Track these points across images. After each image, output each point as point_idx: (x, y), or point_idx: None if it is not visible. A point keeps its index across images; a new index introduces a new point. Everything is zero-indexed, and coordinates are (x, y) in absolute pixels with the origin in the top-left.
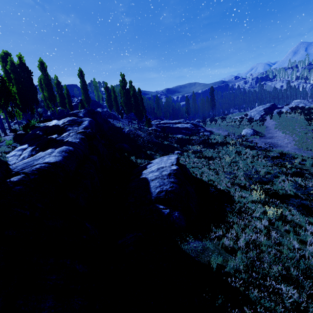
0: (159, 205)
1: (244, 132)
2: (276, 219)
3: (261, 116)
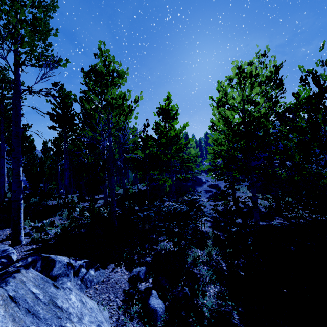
0: None
1: None
2: None
3: None
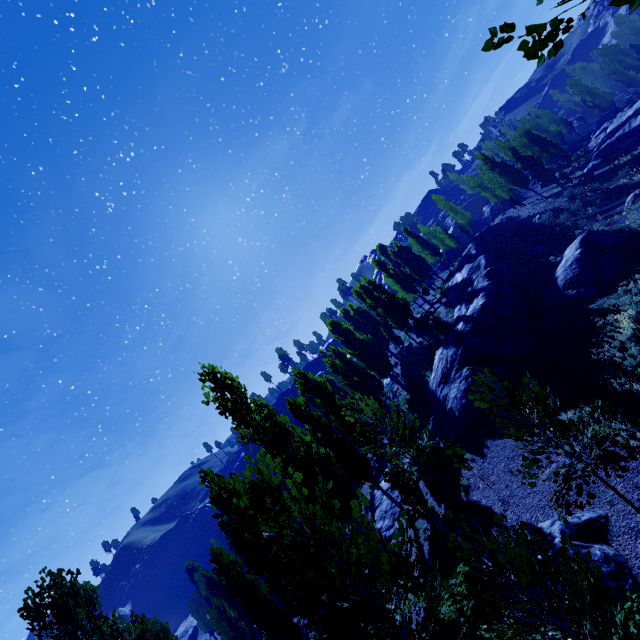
0: (567, 291)
1: None
2: None
3: None
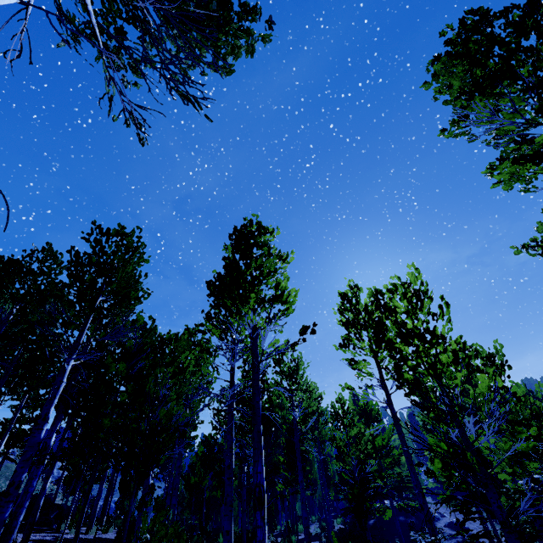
0: None
1: None
2: None
3: None
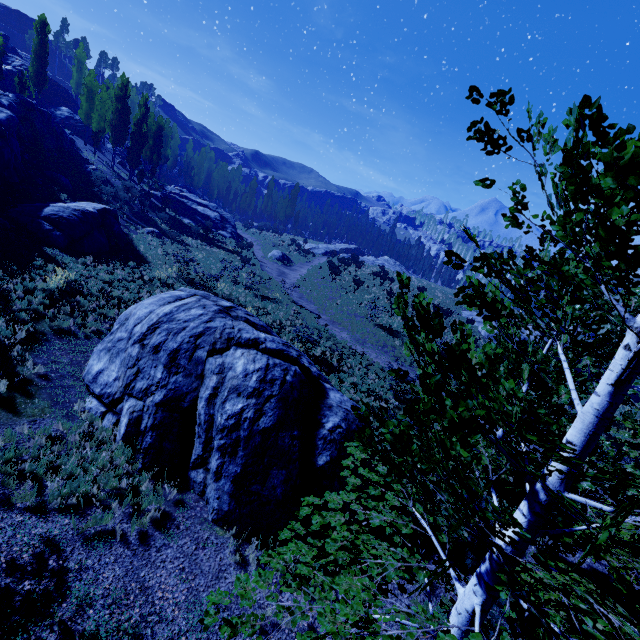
0: (45, 222)
1: (271, 253)
2: (162, 283)
3: (325, 253)
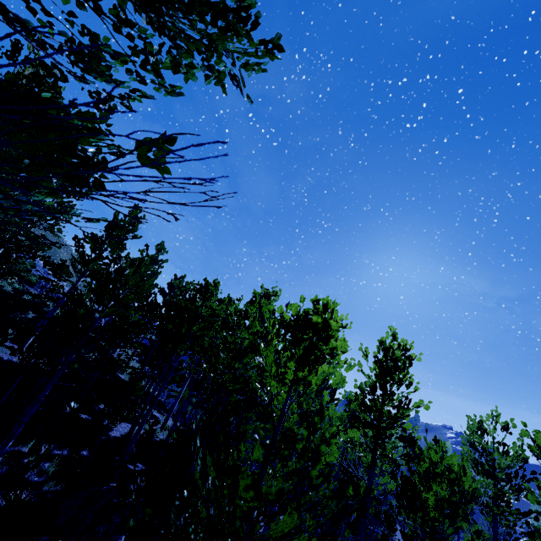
0: None
1: None
2: None
3: None
